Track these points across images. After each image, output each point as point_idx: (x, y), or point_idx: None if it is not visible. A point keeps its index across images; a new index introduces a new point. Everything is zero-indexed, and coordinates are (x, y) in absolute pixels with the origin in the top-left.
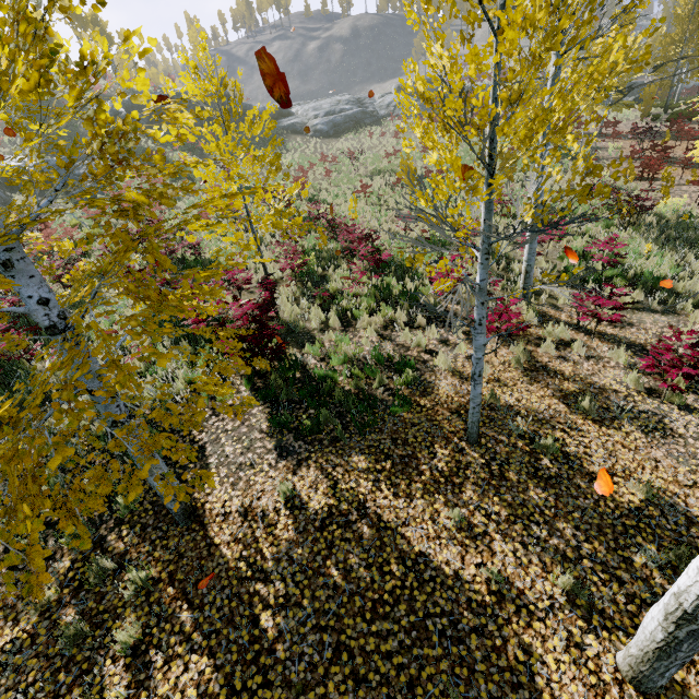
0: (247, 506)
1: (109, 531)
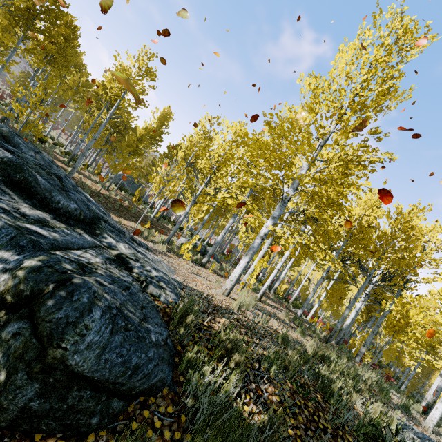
0: None
1: None
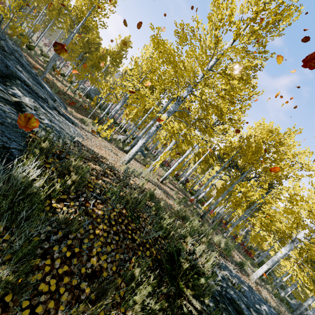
0: None
1: None
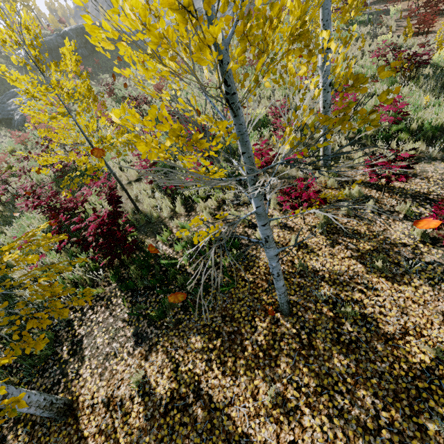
0: (110, 396)
1: (9, 430)
